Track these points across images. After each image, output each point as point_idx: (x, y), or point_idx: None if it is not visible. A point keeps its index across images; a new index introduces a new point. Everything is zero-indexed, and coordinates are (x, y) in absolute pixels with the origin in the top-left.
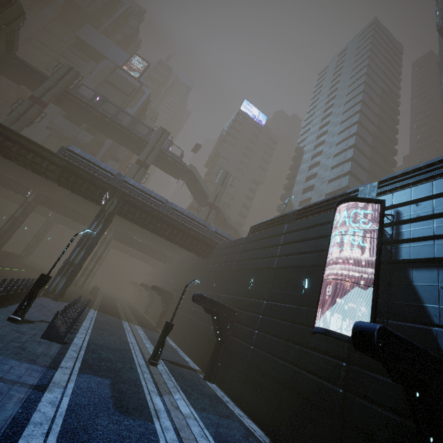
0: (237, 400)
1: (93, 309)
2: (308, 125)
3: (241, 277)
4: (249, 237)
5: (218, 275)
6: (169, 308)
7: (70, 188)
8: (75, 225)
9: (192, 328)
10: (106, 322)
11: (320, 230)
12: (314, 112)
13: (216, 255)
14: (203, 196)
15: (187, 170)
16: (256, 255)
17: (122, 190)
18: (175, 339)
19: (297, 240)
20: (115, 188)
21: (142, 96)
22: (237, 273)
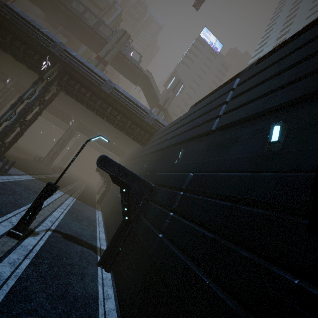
0: (123, 311)
1: (32, 176)
2: (261, 47)
3: (170, 153)
4: (187, 112)
5: (150, 157)
6: (110, 189)
7: (9, 51)
8: (54, 119)
9: (117, 206)
10: (28, 186)
11: (313, 45)
12: (269, 35)
13: (153, 140)
14: (155, 100)
15: (144, 75)
16: (191, 125)
17: (60, 57)
18: (104, 215)
19: (258, 83)
20: (54, 56)
21: (114, 12)
22: (167, 151)
